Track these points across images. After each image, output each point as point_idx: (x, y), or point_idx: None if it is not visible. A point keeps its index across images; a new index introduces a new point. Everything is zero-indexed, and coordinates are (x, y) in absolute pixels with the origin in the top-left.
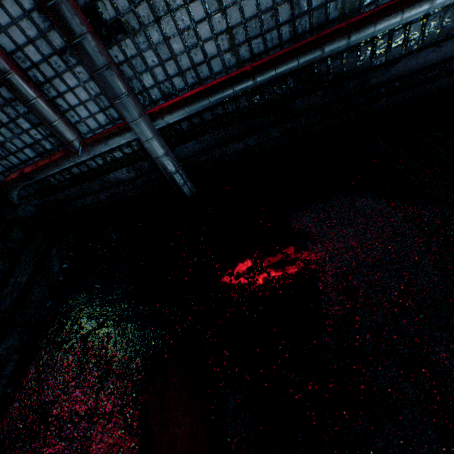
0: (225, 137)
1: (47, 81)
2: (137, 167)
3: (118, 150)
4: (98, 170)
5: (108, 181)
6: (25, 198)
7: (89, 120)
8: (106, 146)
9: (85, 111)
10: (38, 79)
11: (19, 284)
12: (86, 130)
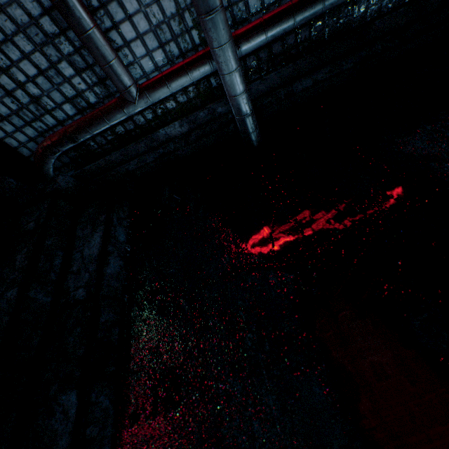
0: (292, 73)
1: (101, 7)
2: (192, 119)
3: (172, 99)
4: (145, 127)
5: (156, 139)
6: (58, 170)
7: (144, 60)
8: (167, 90)
9: (141, 47)
10: (91, 3)
11: (90, 257)
12: (139, 74)
